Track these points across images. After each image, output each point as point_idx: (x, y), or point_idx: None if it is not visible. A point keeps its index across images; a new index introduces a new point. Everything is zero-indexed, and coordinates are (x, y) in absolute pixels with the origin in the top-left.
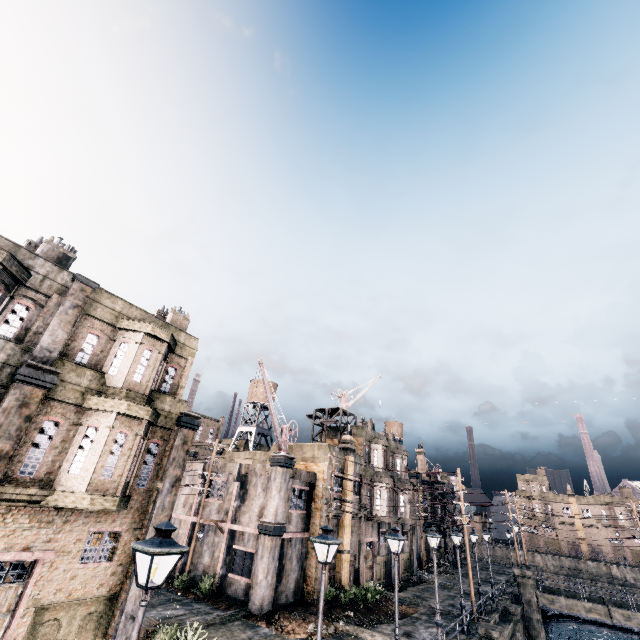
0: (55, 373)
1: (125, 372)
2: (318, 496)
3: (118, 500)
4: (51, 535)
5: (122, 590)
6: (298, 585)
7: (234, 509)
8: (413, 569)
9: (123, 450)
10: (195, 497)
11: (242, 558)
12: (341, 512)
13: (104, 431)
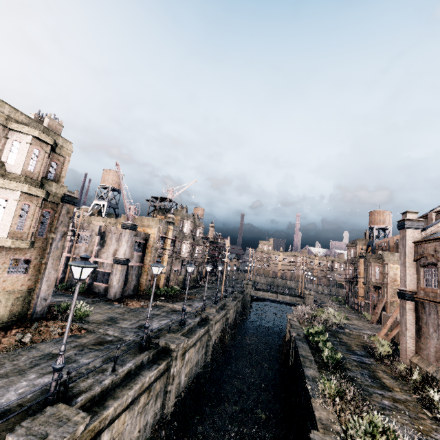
0: None
1: (21, 164)
2: (150, 246)
3: (29, 243)
4: None
5: (36, 287)
6: (135, 287)
7: (96, 250)
8: (197, 281)
9: (28, 215)
10: (67, 243)
11: (102, 275)
12: (162, 254)
13: (13, 202)
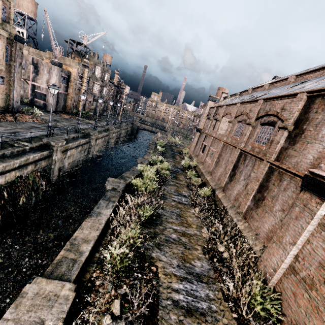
0: None
1: None
2: (72, 81)
3: (5, 67)
4: None
5: (10, 94)
6: (63, 107)
7: (33, 76)
8: (104, 112)
9: (1, 48)
10: None
11: (40, 95)
12: (81, 89)
13: None
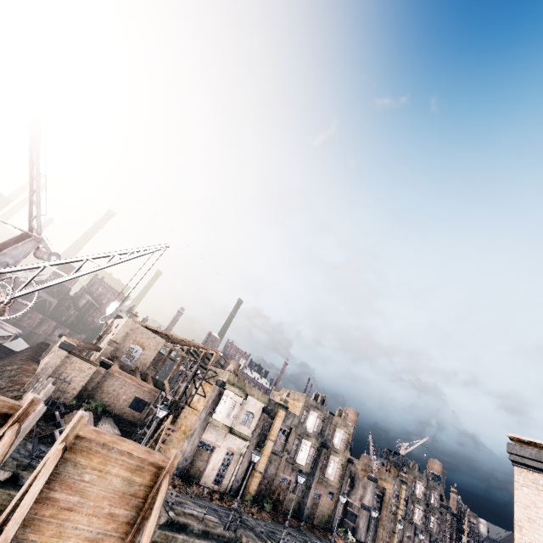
0: (329, 445)
1: (339, 444)
2: (386, 500)
3: (338, 485)
4: (323, 488)
5: (333, 510)
6: (373, 537)
7: (347, 490)
8: None
9: (339, 469)
10: None
11: (351, 514)
12: (396, 513)
13: (335, 463)
